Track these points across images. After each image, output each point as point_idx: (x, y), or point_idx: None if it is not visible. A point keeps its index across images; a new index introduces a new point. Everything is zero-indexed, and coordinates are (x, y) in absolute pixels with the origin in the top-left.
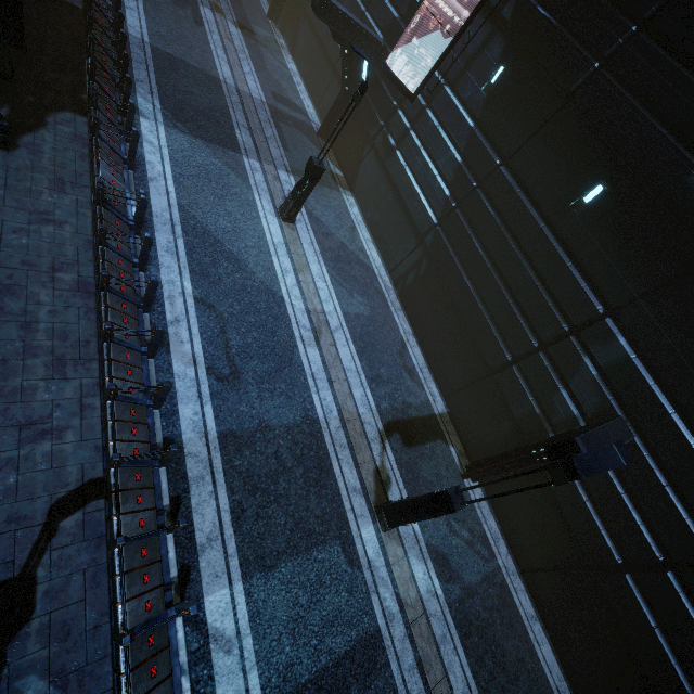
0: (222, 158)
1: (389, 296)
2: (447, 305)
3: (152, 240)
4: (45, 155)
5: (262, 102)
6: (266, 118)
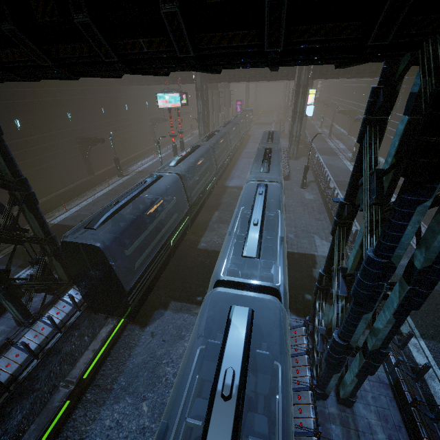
0: (333, 157)
1: None
2: None
3: (320, 159)
4: (301, 160)
5: (345, 148)
6: (346, 150)
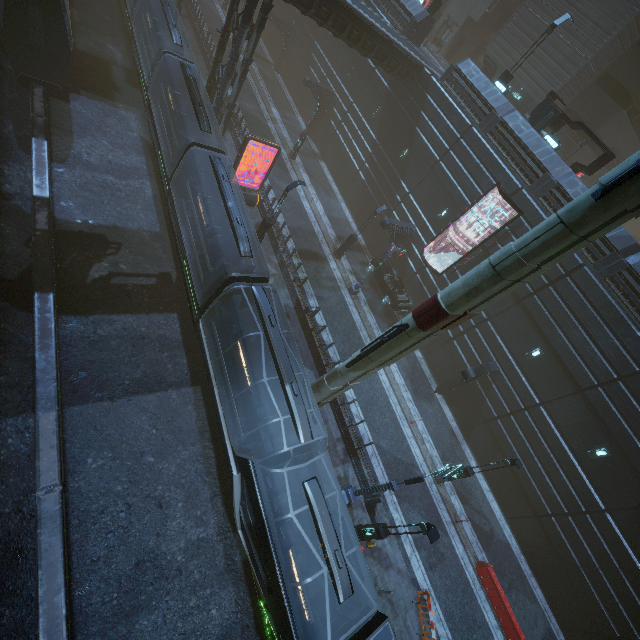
0: None
1: (260, 40)
2: (273, 33)
3: None
4: None
5: None
6: None
